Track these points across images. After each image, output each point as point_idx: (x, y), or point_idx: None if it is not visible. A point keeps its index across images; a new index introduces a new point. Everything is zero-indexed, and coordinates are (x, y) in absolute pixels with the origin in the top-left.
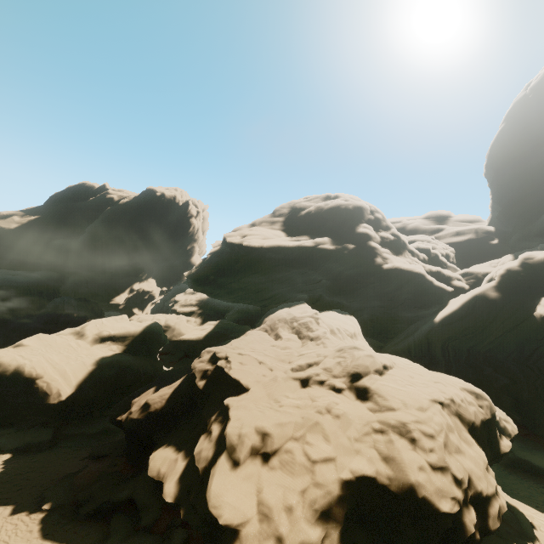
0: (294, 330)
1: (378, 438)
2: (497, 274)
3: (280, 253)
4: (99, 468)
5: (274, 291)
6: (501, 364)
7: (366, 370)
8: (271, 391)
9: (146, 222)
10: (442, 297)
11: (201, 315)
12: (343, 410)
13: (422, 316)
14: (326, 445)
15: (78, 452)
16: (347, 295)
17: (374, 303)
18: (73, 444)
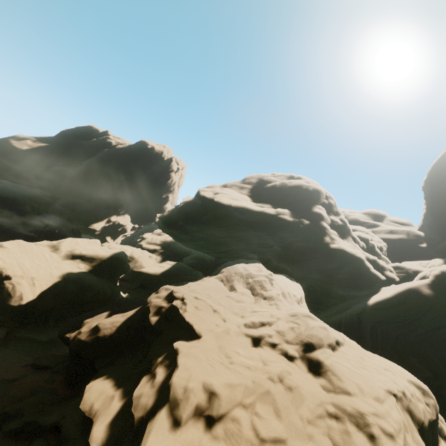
0: (249, 285)
1: (333, 424)
2: (432, 274)
3: (244, 214)
4: (37, 381)
5: (231, 247)
6: (427, 357)
7: (320, 342)
8: (223, 344)
9: (134, 167)
10: (375, 283)
11: (162, 254)
12: (296, 382)
13: (353, 296)
14: (277, 422)
15: (23, 357)
16: (293, 263)
17: (314, 276)
18: (21, 347)
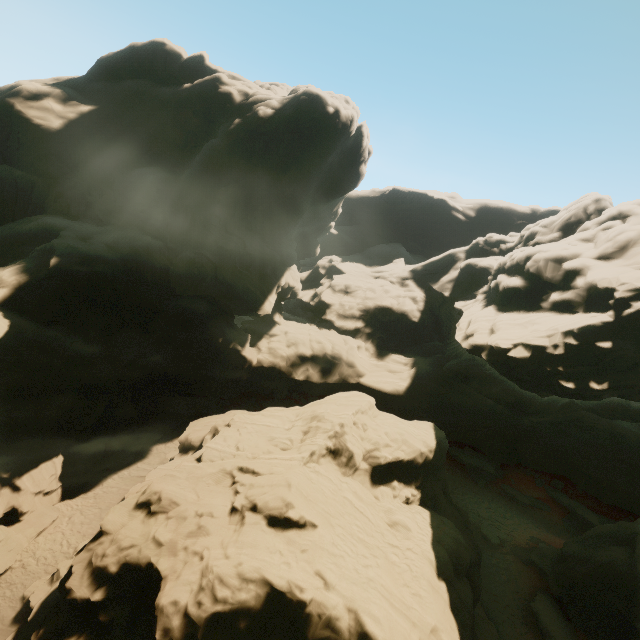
0: None
1: None
2: None
3: None
4: None
5: None
6: None
7: None
8: None
9: (309, 166)
10: None
11: (371, 338)
12: None
13: None
14: None
15: None
16: None
17: None
18: None
